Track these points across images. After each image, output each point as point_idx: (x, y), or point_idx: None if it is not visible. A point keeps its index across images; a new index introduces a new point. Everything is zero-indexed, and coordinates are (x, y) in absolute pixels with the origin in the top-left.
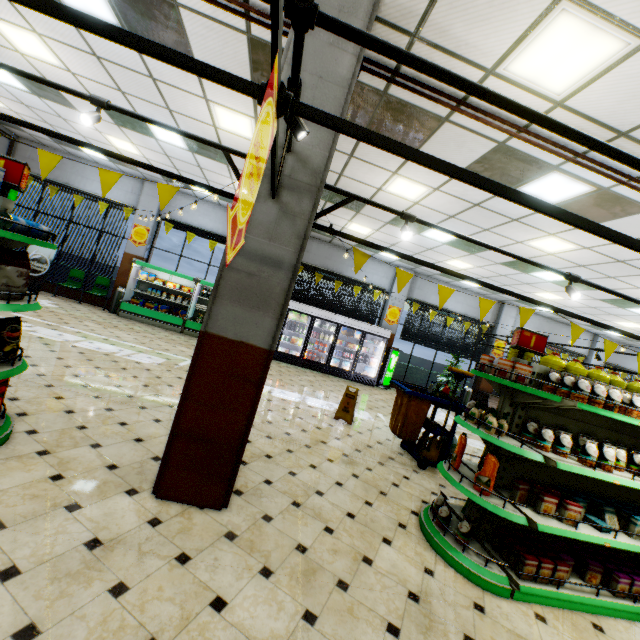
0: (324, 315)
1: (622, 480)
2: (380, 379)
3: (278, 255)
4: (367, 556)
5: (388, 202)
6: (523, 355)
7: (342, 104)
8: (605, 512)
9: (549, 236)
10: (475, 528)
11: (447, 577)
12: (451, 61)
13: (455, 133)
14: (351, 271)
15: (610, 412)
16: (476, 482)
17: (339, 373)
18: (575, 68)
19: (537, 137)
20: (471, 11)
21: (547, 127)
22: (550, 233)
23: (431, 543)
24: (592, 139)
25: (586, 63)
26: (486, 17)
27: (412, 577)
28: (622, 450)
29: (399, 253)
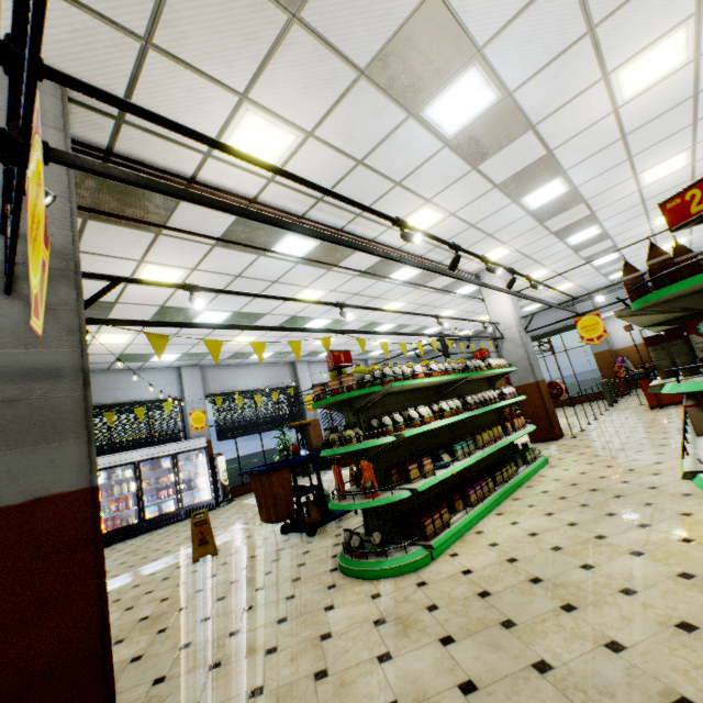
0: (109, 462)
1: (437, 423)
2: (218, 496)
3: (50, 362)
4: (323, 633)
5: (143, 296)
6: (342, 372)
7: (66, 179)
8: (441, 455)
9: (305, 289)
10: (383, 534)
11: (390, 587)
12: (168, 144)
13: (195, 211)
14: (122, 394)
15: (410, 381)
16: (365, 492)
17: (164, 521)
18: (272, 153)
19: (267, 206)
20: (172, 102)
21: (290, 178)
22: (305, 286)
23: (362, 576)
24: (320, 186)
25: (278, 149)
26: (188, 109)
27: (368, 611)
28: (426, 407)
29: (199, 324)
